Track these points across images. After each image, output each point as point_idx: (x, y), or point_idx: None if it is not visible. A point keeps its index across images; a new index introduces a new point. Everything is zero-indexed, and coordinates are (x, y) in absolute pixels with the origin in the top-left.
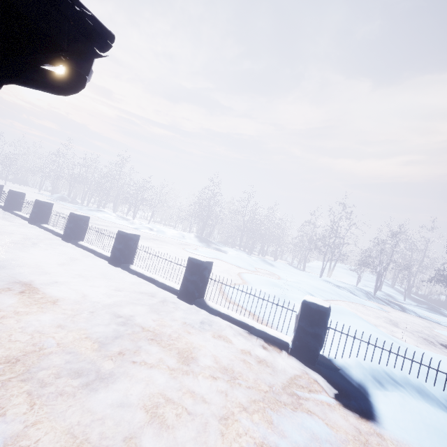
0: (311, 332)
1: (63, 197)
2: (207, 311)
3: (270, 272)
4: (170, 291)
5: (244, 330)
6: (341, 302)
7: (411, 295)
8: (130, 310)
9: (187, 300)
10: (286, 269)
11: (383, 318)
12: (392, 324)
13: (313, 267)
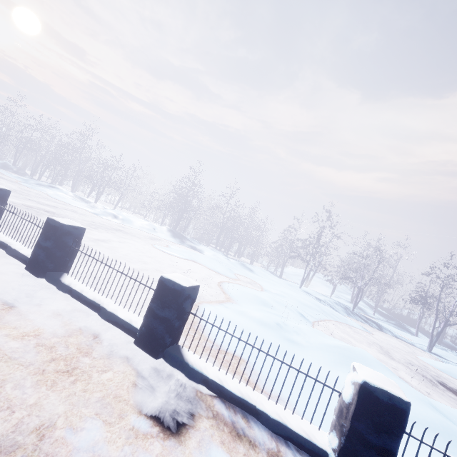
0: (376, 445)
1: (6, 164)
2: (183, 374)
3: (251, 280)
4: (124, 329)
5: (247, 415)
6: (329, 322)
7: (377, 309)
8: (20, 402)
9: (151, 351)
10: (266, 276)
11: (369, 342)
12: (379, 350)
13: (289, 273)
